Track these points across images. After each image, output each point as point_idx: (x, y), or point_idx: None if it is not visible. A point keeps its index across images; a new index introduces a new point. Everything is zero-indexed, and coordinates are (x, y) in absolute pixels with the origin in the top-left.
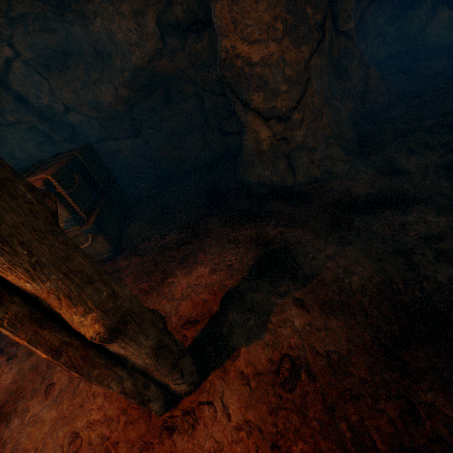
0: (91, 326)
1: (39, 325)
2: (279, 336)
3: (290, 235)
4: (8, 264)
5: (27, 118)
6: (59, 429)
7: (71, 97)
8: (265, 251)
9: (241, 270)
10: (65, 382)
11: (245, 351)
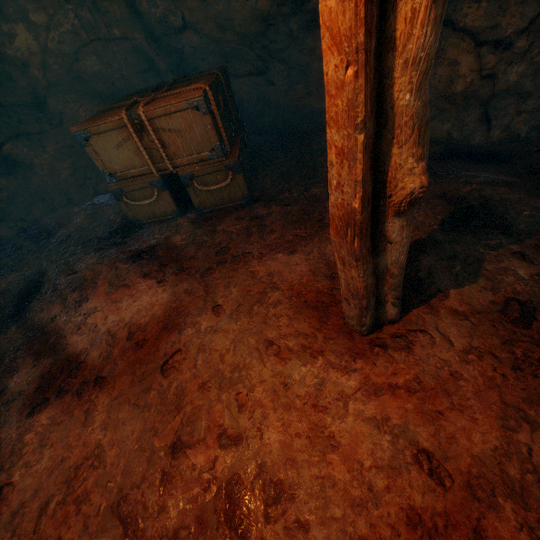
0: (418, 177)
1: (369, 164)
2: (497, 283)
3: (490, 193)
4: (425, 52)
5: (133, 34)
6: (247, 337)
7: (195, 6)
8: (457, 207)
9: (427, 223)
10: (233, 305)
11: (454, 293)
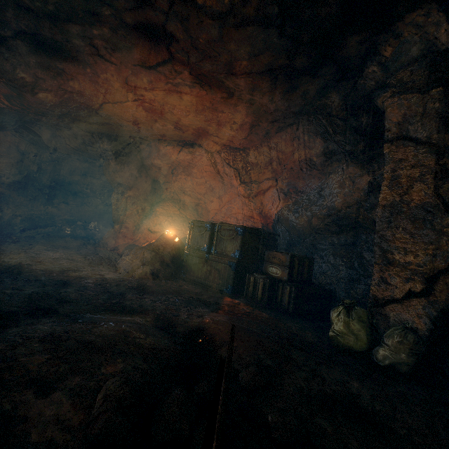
0: None
1: None
2: None
3: None
4: None
5: None
6: None
7: None
8: None
9: None
10: None
11: None
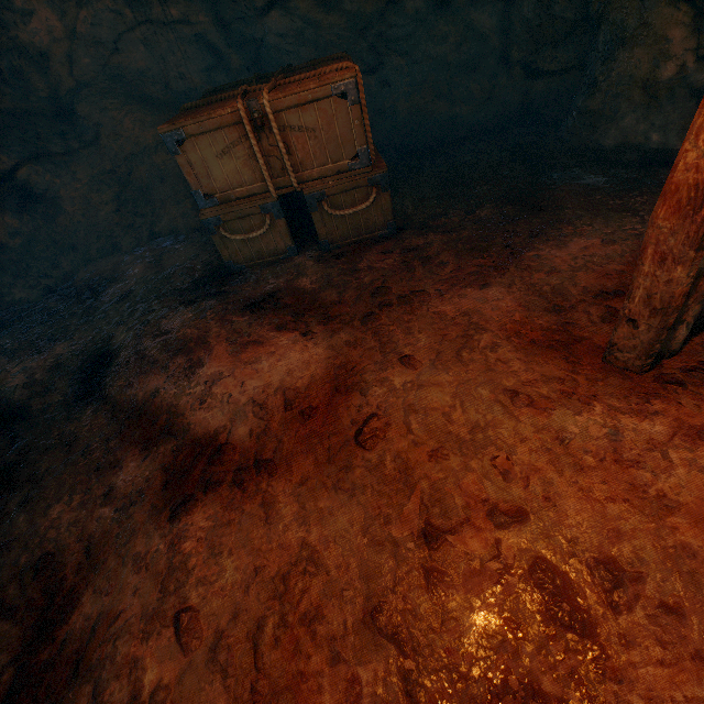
0: None
1: None
2: None
3: None
4: None
5: (197, 15)
6: (475, 388)
7: None
8: None
9: None
10: (428, 354)
11: None
